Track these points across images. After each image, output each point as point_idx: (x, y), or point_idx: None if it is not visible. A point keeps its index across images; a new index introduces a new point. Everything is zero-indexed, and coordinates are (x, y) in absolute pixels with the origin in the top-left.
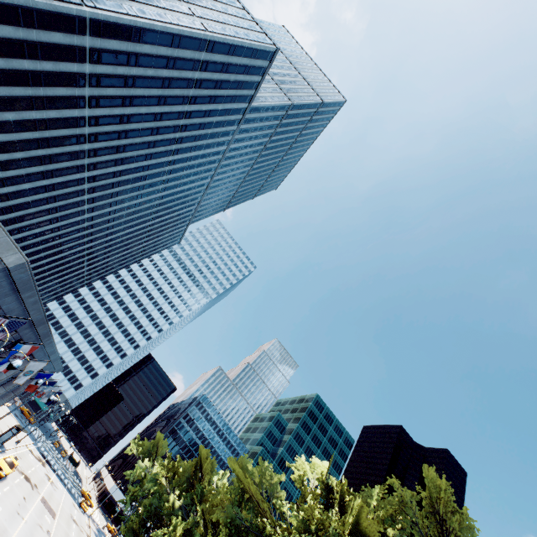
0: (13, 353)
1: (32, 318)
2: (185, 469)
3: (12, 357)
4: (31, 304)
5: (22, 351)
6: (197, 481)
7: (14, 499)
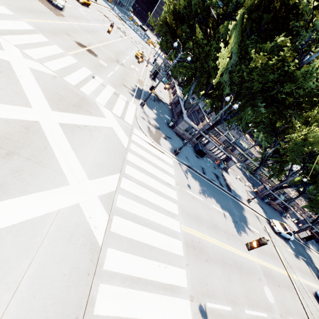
0: None
1: None
2: (184, 3)
3: None
4: None
5: None
6: None
7: (95, 17)
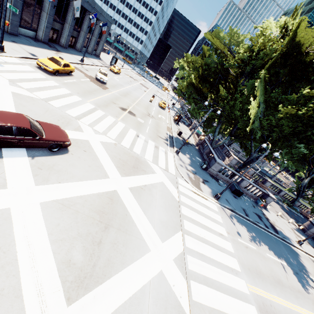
0: None
1: None
2: (196, 60)
3: None
4: None
5: None
6: None
7: (125, 80)
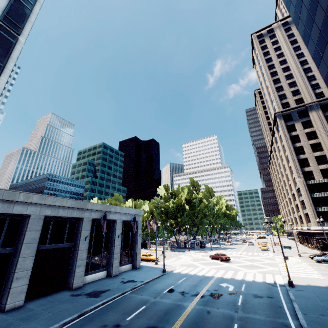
0: None
1: None
2: None
3: None
4: None
5: None
6: None
7: None
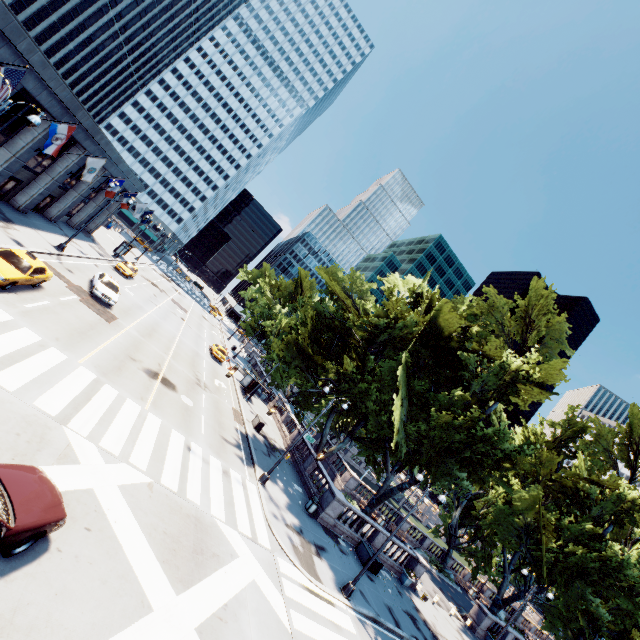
0: (53, 135)
1: (58, 96)
2: (286, 286)
3: (53, 139)
4: (41, 69)
5: (60, 132)
6: (299, 296)
7: (145, 293)
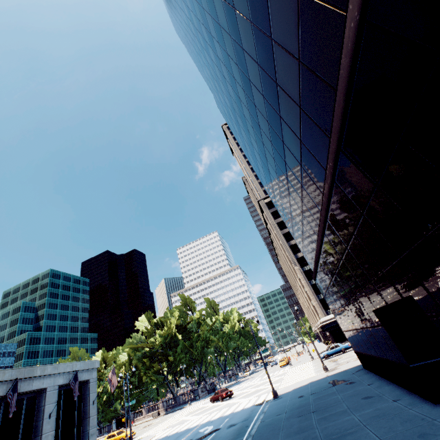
0: None
1: None
2: None
3: None
4: None
5: None
6: None
7: None
